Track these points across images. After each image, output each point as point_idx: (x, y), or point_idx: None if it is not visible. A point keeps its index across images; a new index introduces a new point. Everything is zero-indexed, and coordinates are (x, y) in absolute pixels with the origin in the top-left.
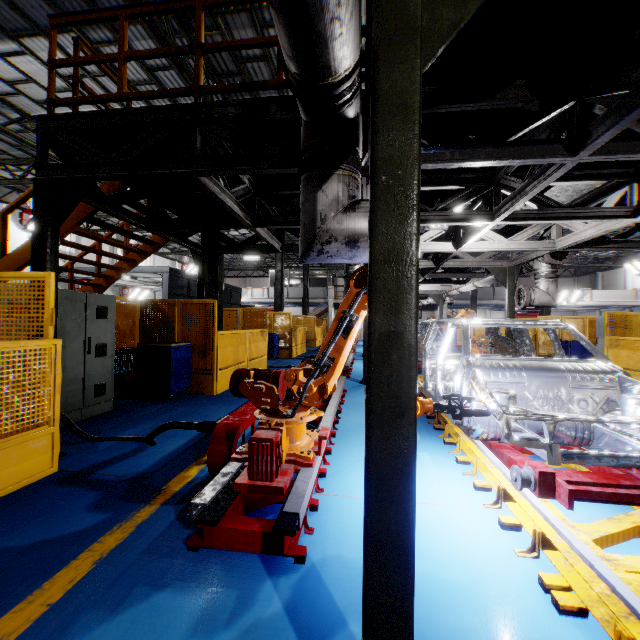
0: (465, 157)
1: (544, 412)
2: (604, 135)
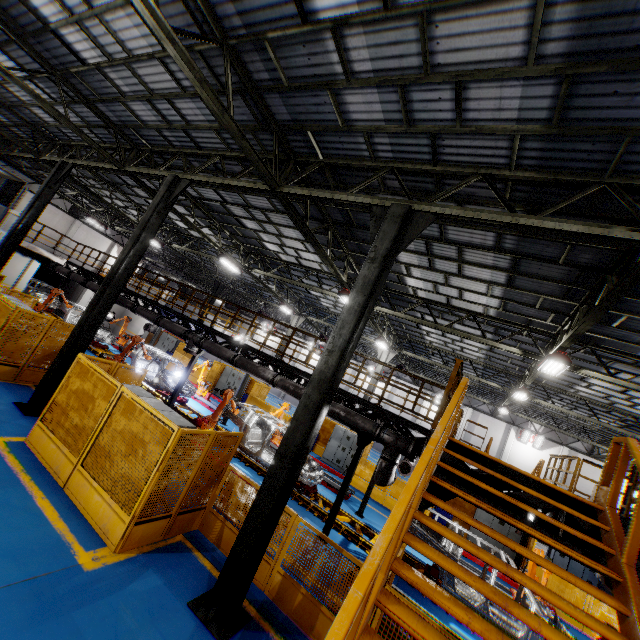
0: None
1: None
2: None
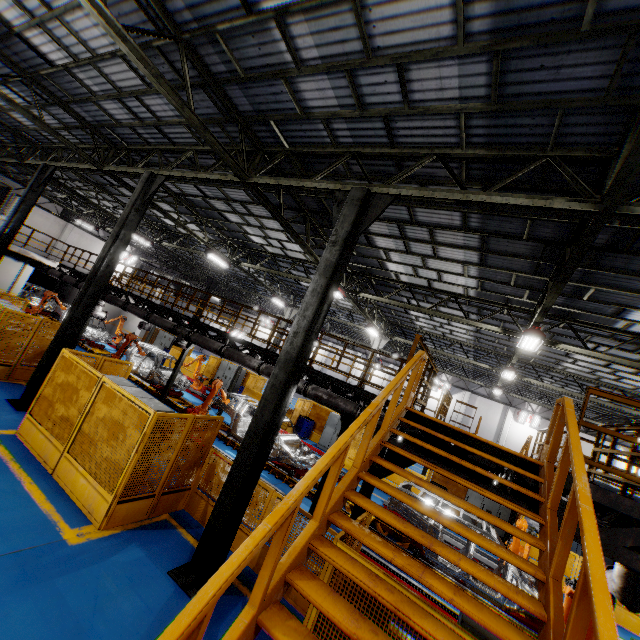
0: None
1: None
2: None
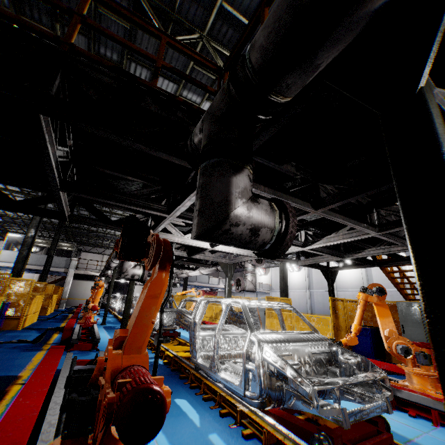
0: (270, 192)
1: (329, 379)
2: (335, 204)
